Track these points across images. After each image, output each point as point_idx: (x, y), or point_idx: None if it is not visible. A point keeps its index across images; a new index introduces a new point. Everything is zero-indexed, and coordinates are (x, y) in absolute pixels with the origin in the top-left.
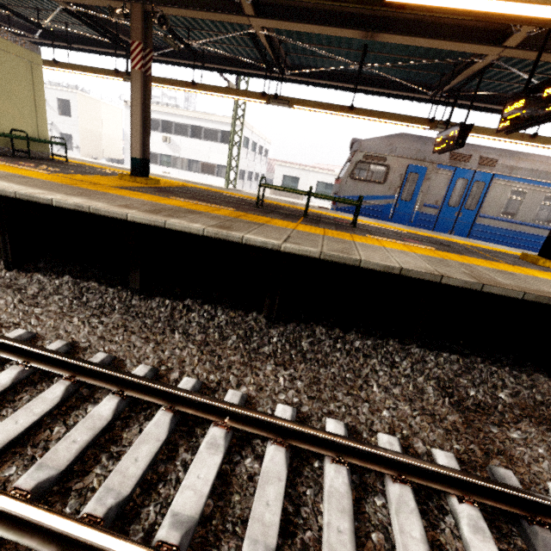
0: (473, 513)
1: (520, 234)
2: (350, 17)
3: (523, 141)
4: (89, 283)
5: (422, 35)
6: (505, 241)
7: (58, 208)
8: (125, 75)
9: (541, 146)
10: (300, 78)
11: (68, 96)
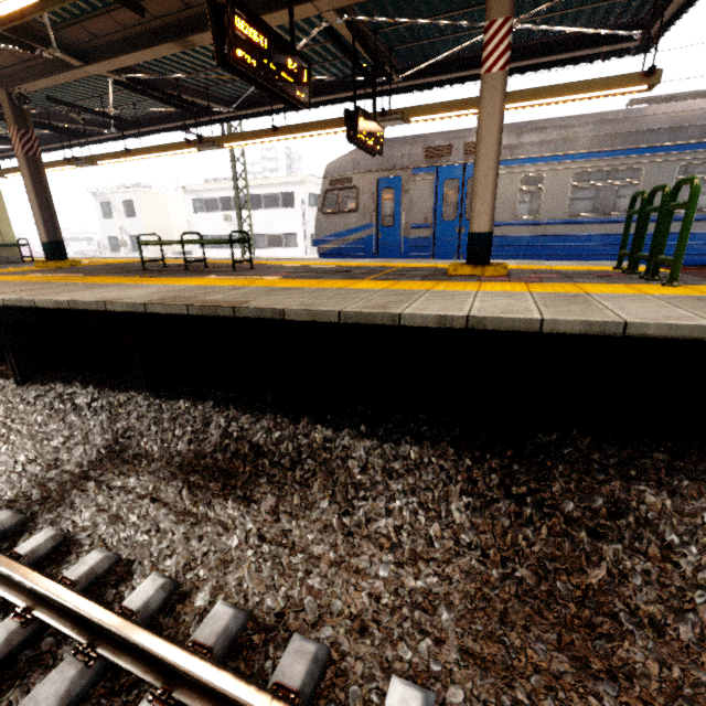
0: None
1: (554, 239)
2: (162, 31)
3: None
4: None
5: None
6: (536, 253)
7: None
8: (74, 161)
9: (528, 105)
10: (250, 111)
11: (131, 196)
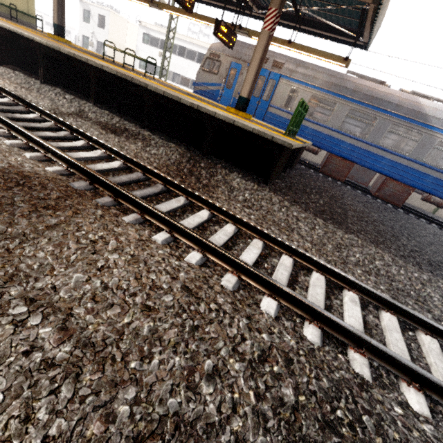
0: (7, 99)
1: None
2: None
3: (284, 46)
4: None
5: None
6: (284, 127)
7: None
8: None
9: (301, 53)
10: None
11: (105, 13)
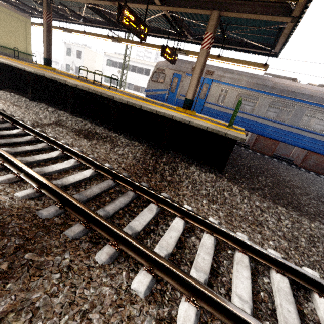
0: None
1: (226, 114)
2: None
3: (214, 59)
4: None
5: (131, 2)
6: (218, 117)
7: None
8: (63, 29)
9: (228, 63)
10: None
11: (81, 49)
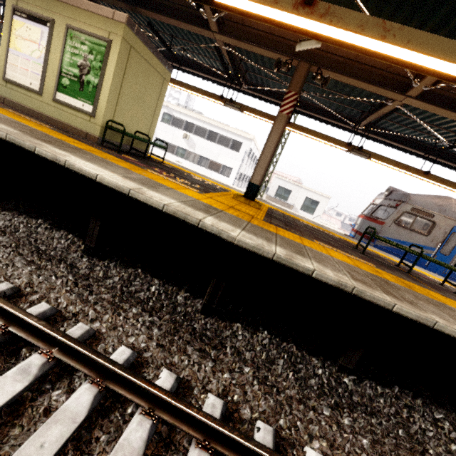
0: None
1: None
2: None
3: None
4: (289, 346)
5: None
6: None
7: (299, 273)
8: (227, 101)
9: None
10: (365, 133)
11: None
